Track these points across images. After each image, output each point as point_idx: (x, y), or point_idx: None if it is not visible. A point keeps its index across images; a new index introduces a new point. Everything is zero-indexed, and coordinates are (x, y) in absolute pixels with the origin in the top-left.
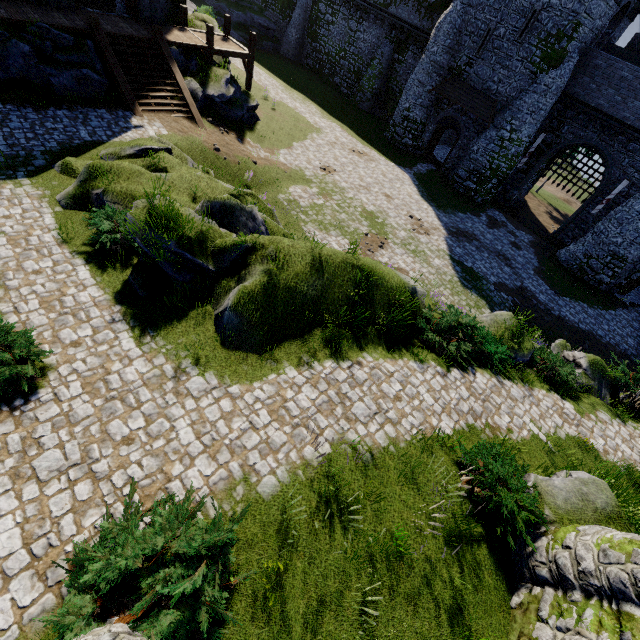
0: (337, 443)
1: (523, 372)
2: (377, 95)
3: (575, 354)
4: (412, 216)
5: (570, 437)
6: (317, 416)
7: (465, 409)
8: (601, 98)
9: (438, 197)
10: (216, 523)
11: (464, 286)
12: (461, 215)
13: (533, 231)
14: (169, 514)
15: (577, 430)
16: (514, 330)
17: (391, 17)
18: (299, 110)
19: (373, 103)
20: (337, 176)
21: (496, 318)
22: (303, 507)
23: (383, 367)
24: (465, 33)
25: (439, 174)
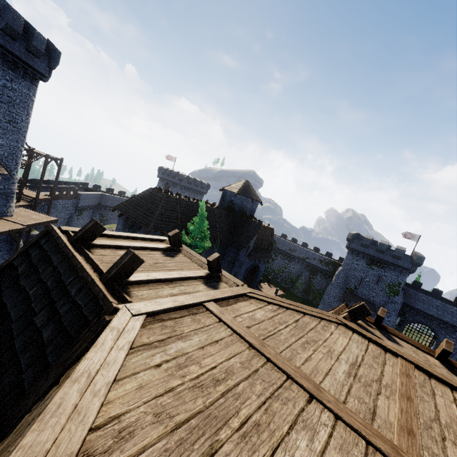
0: None
1: None
2: (304, 290)
3: None
4: None
5: None
6: None
7: None
8: (418, 305)
9: None
10: None
11: None
12: None
13: None
14: None
15: None
16: None
17: (307, 262)
18: None
19: (302, 293)
20: None
21: None
22: None
23: None
24: (350, 277)
25: None
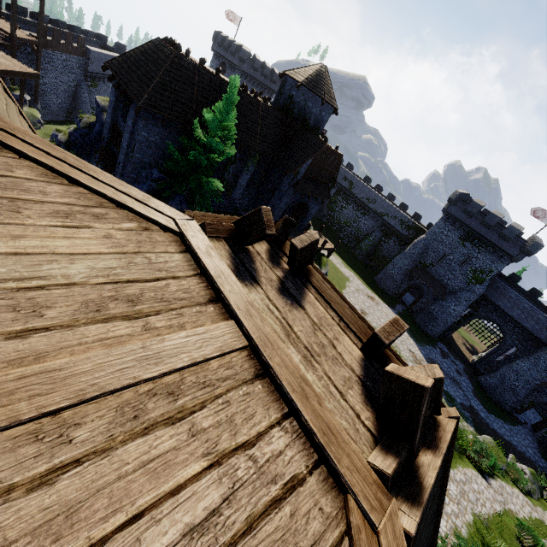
0: (473, 514)
1: (505, 476)
2: (368, 253)
3: (522, 466)
4: (411, 350)
5: (536, 519)
6: (461, 499)
7: (499, 499)
8: (500, 302)
9: (414, 332)
10: (478, 546)
11: (448, 405)
12: (428, 347)
13: (461, 359)
14: (463, 541)
15: (538, 515)
16: (496, 449)
17: (384, 221)
18: (334, 261)
19: (365, 256)
20: (369, 317)
21: (485, 439)
22: (499, 543)
23: (467, 473)
24: (431, 250)
25: (408, 313)
